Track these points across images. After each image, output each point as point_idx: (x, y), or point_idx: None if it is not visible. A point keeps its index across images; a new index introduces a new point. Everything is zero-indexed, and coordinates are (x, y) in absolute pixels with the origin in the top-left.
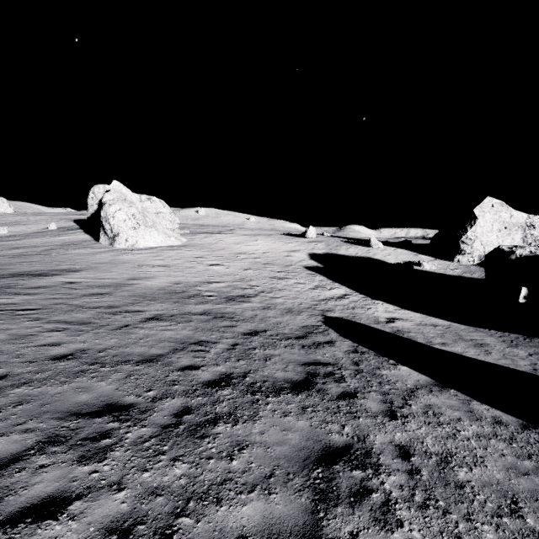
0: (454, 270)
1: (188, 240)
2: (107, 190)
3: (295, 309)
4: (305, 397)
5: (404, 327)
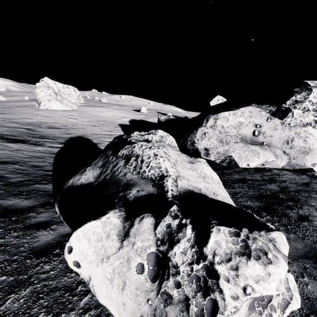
0: None
1: (78, 108)
2: None
3: (72, 133)
4: (3, 140)
5: (107, 143)
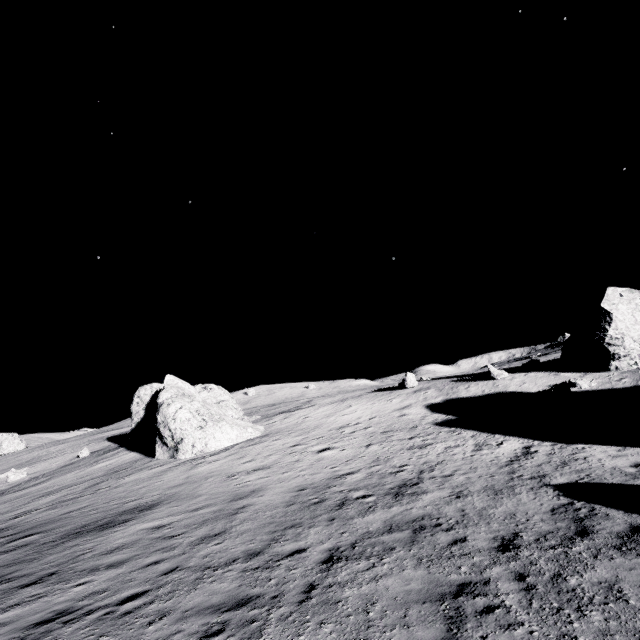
0: (622, 381)
1: (266, 427)
2: (155, 389)
3: (497, 486)
4: None
5: None
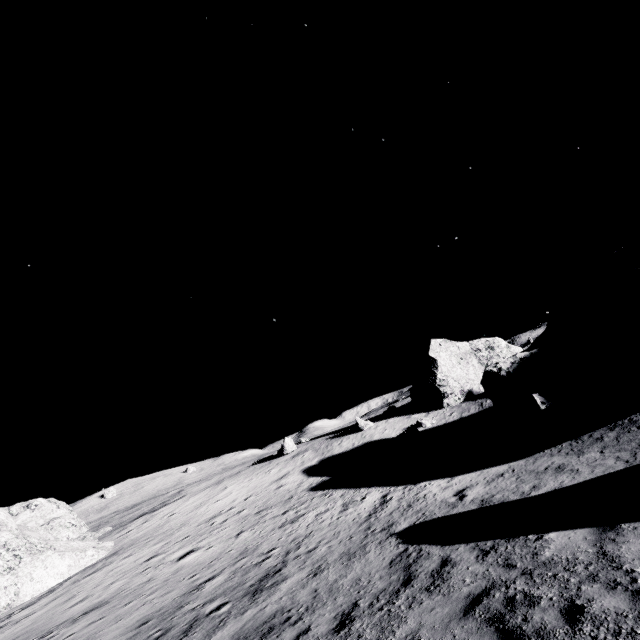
0: (452, 415)
1: (116, 541)
2: None
3: (353, 548)
4: None
5: (481, 493)
